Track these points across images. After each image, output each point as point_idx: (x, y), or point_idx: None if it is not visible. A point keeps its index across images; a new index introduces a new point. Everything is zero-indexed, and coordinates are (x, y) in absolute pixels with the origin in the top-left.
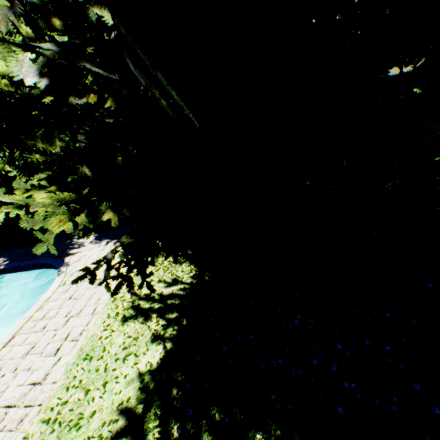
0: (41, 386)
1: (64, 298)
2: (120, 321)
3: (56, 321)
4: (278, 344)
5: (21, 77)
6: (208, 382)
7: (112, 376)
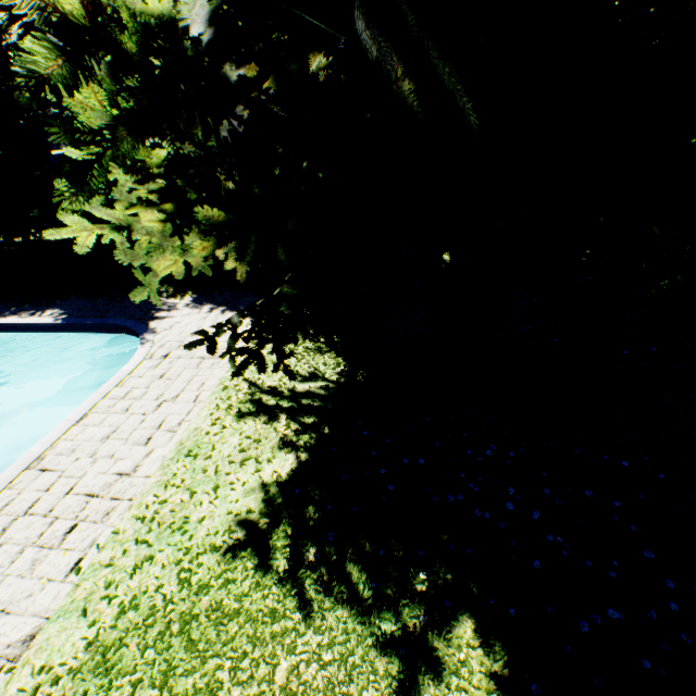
0: (130, 479)
1: (152, 376)
2: (234, 416)
3: (144, 404)
4: (460, 477)
5: (189, 22)
6: (357, 507)
7: (225, 481)
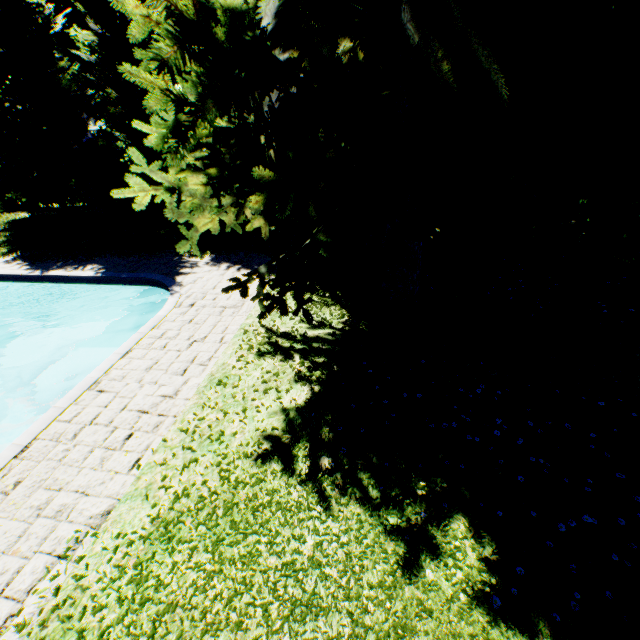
0: (172, 401)
1: (182, 321)
2: (255, 355)
3: (178, 343)
4: (453, 409)
5: (263, 15)
6: (365, 429)
7: (251, 405)
